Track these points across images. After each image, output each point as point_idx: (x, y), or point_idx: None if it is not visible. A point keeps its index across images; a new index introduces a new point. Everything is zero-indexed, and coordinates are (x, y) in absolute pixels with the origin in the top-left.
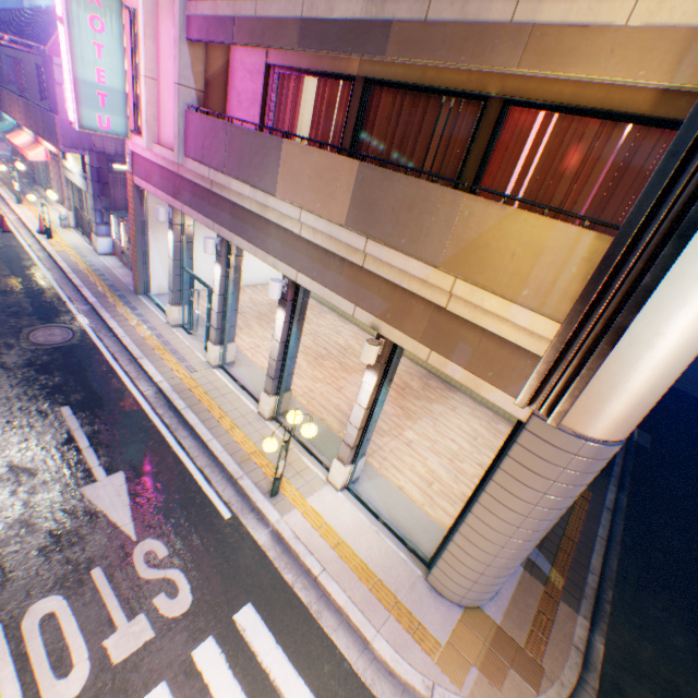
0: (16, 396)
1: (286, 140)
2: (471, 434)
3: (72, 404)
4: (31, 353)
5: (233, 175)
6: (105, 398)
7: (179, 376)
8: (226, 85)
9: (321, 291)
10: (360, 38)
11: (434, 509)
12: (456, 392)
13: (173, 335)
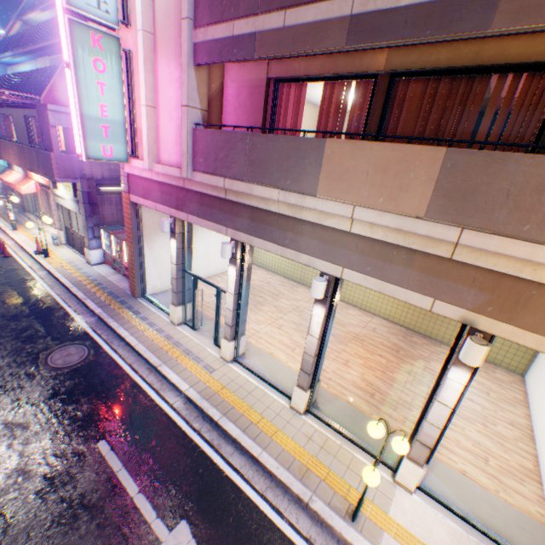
0: (47, 438)
1: (329, 139)
2: (481, 388)
3: (107, 435)
4: (52, 381)
5: (256, 181)
6: (137, 421)
7: (201, 379)
8: (221, 103)
9: (378, 286)
10: (444, 18)
11: (510, 494)
12: (440, 344)
13: (180, 333)
